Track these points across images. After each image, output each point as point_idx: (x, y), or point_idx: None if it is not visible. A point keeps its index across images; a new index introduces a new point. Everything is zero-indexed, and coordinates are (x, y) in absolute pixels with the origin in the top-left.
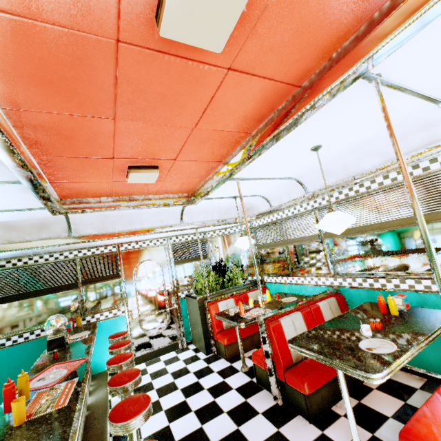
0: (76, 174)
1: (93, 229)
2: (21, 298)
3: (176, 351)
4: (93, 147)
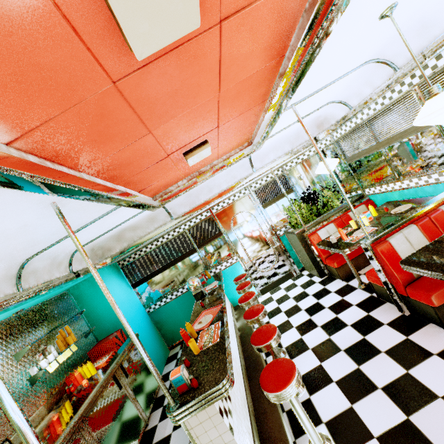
0: (150, 179)
1: (185, 207)
2: (165, 269)
3: (292, 278)
4: (149, 158)
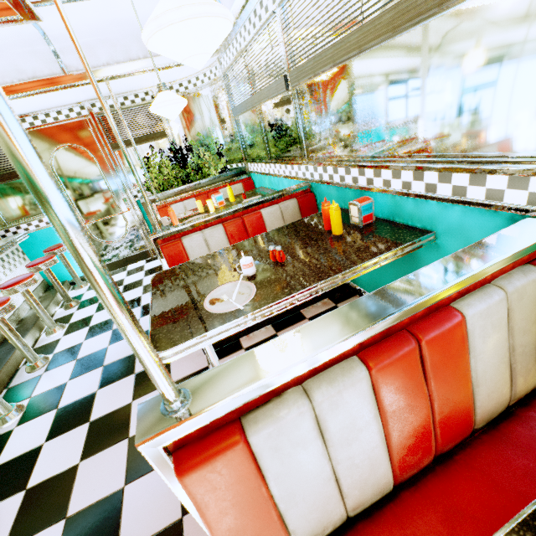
0: None
1: None
2: None
3: (148, 259)
4: None
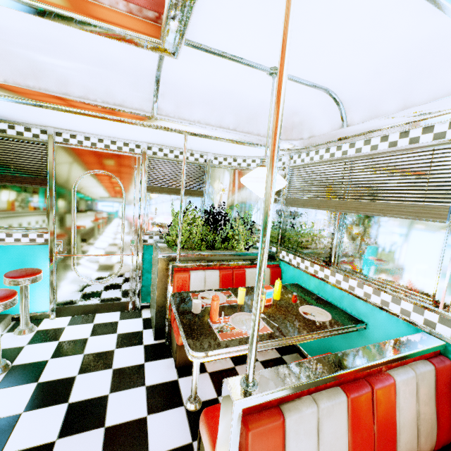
0: None
1: None
2: None
3: (123, 312)
4: None
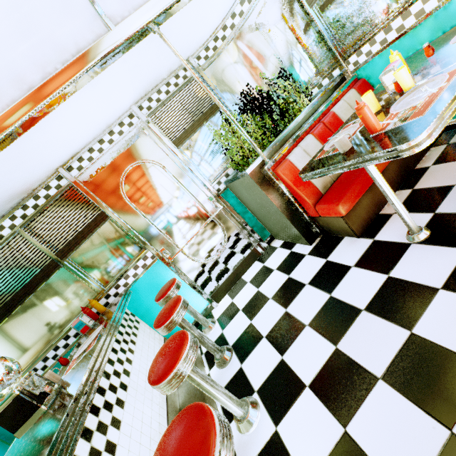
0: None
1: None
2: None
3: (259, 259)
4: None
